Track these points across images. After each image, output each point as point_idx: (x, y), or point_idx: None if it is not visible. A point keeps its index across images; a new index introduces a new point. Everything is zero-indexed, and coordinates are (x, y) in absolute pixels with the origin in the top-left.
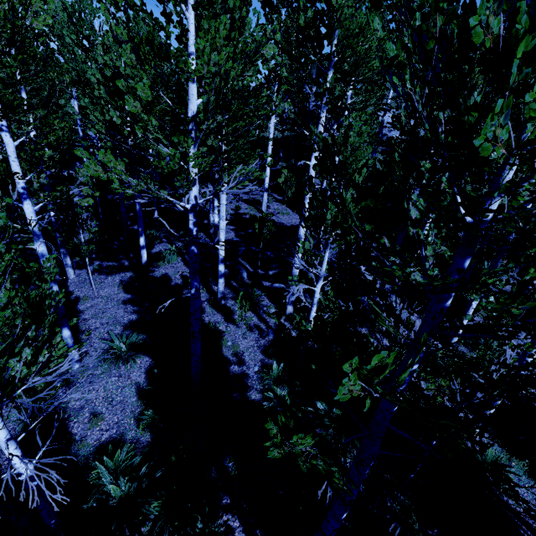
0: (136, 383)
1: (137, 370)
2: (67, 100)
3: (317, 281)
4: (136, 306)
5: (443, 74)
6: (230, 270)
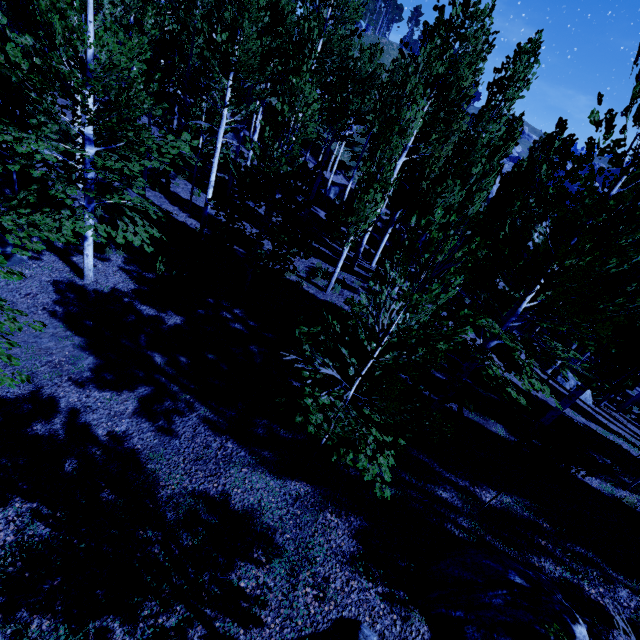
0: None
1: None
2: None
3: None
4: None
5: None
6: None
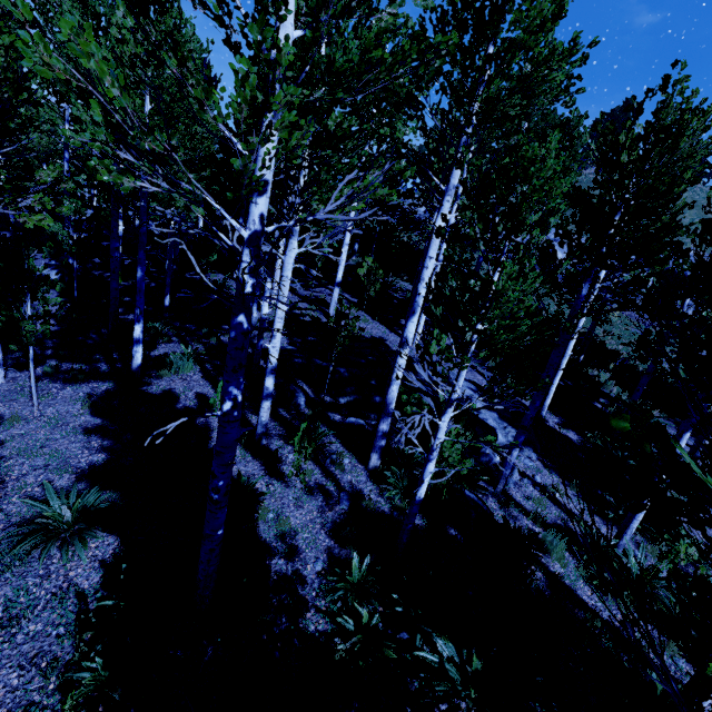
0: (79, 591)
1: (87, 563)
2: (57, 136)
3: (445, 410)
4: (109, 440)
5: (577, 164)
6: (278, 391)
